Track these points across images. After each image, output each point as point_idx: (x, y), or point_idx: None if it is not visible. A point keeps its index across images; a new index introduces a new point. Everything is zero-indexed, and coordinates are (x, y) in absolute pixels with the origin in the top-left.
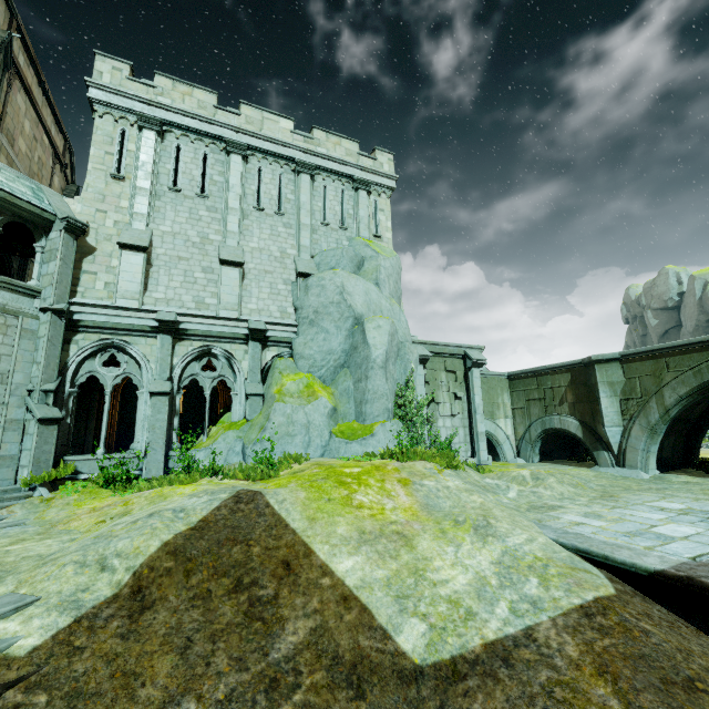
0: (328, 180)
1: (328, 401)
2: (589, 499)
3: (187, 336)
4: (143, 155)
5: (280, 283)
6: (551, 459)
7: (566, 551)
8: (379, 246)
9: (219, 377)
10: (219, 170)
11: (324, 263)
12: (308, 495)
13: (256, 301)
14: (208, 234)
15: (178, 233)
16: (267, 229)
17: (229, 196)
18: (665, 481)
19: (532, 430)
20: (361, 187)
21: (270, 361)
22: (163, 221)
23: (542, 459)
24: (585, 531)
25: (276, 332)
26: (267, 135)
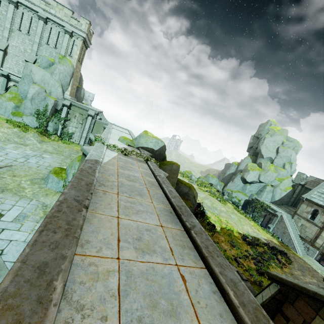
0: (54, 25)
1: (14, 103)
2: (43, 150)
3: None
4: None
5: (21, 61)
6: None
7: None
8: (66, 60)
9: None
10: (5, 9)
11: (38, 59)
12: None
13: (9, 65)
14: None
15: None
16: (21, 39)
17: (6, 22)
18: None
19: None
20: (66, 33)
21: (11, 86)
22: None
23: None
24: None
25: (14, 77)
26: None
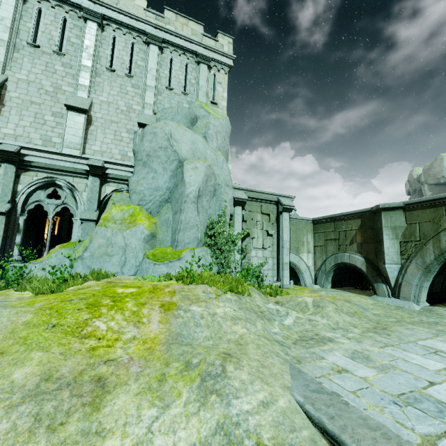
0: (175, 53)
1: (145, 228)
2: (362, 331)
3: (32, 167)
4: (3, 11)
5: (124, 131)
6: (341, 286)
7: (311, 425)
8: (213, 110)
9: (63, 204)
10: (77, 33)
11: (163, 118)
12: (32, 319)
13: (100, 144)
14: (62, 85)
15: (33, 81)
16: (117, 87)
17: (83, 55)
18: (434, 313)
19: (327, 263)
20: (202, 61)
21: (109, 194)
22: (19, 70)
23: (333, 286)
24: (345, 386)
25: (115, 171)
26: (121, 8)
